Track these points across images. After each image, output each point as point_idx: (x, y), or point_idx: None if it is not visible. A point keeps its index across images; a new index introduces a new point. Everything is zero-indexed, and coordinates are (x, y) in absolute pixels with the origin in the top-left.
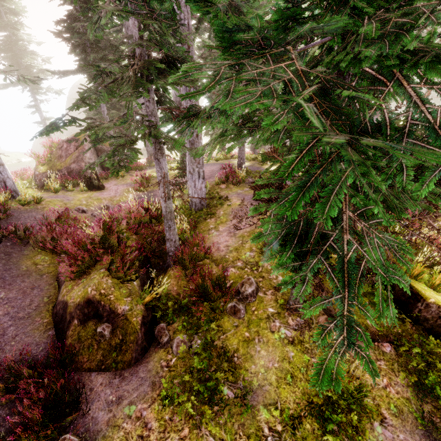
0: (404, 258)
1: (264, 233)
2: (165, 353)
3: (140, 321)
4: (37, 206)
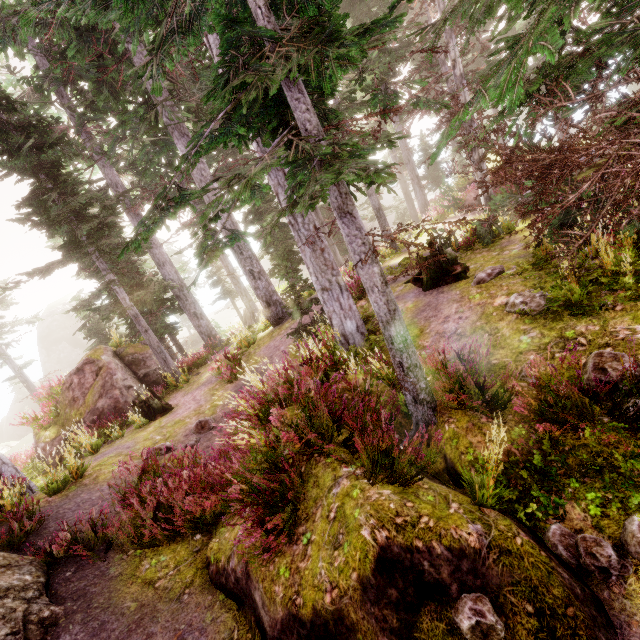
0: None
1: None
2: None
3: (530, 540)
4: (82, 482)
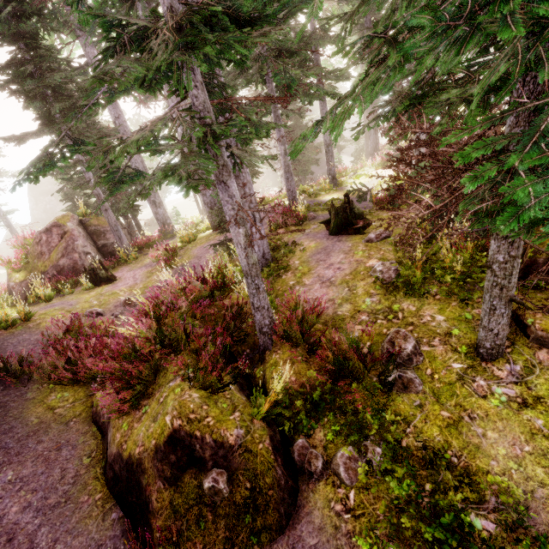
0: None
1: (526, 206)
2: (329, 488)
3: (269, 447)
4: (27, 324)
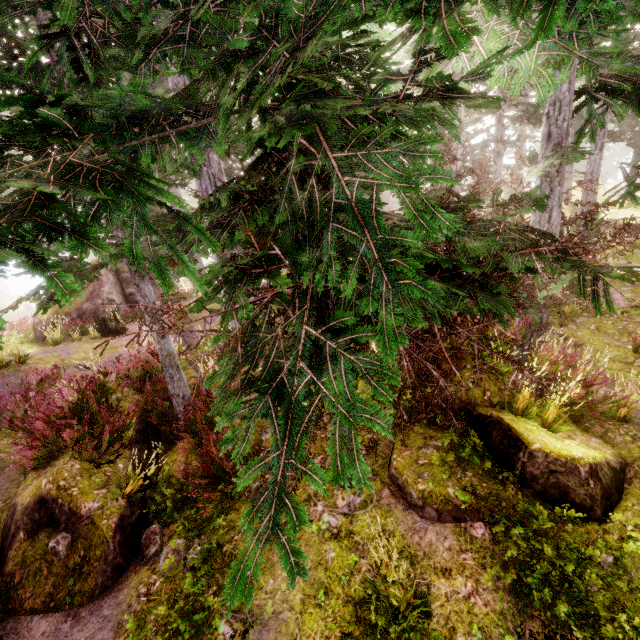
0: (383, 387)
1: (218, 372)
2: (148, 572)
3: (114, 524)
4: (20, 367)
